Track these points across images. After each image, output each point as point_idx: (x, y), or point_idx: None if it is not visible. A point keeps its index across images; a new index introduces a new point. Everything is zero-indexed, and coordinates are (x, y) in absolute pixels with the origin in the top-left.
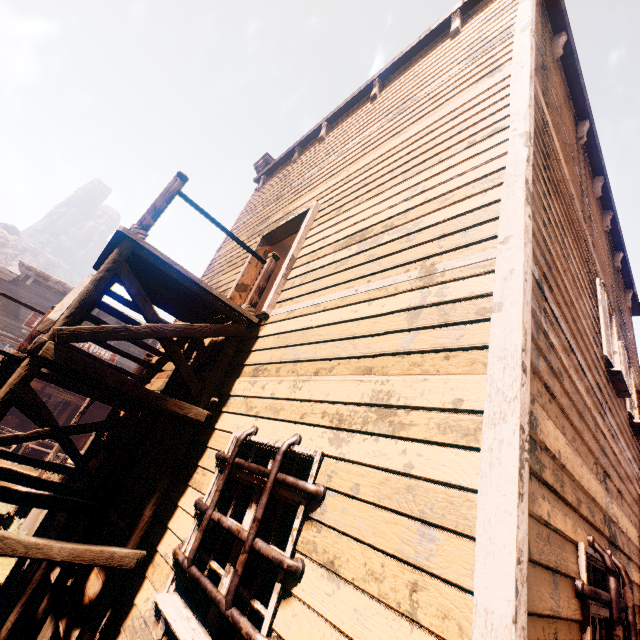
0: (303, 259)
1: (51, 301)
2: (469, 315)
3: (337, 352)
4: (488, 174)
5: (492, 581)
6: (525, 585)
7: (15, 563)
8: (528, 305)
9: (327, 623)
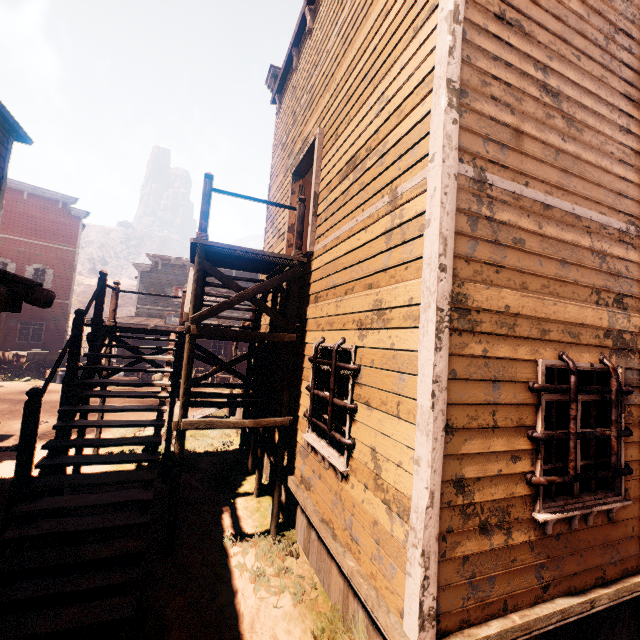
0: (323, 194)
1: (180, 275)
2: (415, 233)
3: (353, 276)
4: (425, 76)
5: (423, 393)
6: (444, 392)
7: (240, 438)
8: (450, 214)
9: (370, 428)
